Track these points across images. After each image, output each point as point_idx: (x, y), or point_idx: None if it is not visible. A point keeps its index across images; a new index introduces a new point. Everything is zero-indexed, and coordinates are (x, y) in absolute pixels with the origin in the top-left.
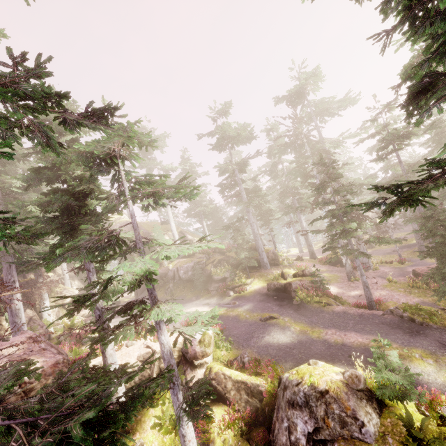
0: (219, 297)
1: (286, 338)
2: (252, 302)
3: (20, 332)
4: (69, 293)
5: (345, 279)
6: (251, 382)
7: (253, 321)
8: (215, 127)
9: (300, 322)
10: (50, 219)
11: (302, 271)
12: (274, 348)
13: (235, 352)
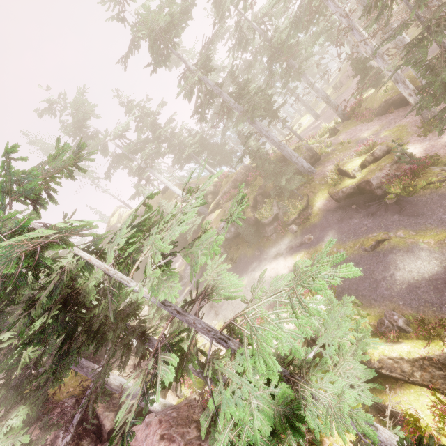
0: (285, 239)
1: (428, 264)
2: (330, 227)
3: (144, 424)
4: (141, 314)
5: (418, 125)
6: (435, 354)
7: (356, 256)
8: (130, 30)
9: (425, 229)
10: (61, 354)
11: (372, 155)
12: (426, 288)
13: (372, 313)
